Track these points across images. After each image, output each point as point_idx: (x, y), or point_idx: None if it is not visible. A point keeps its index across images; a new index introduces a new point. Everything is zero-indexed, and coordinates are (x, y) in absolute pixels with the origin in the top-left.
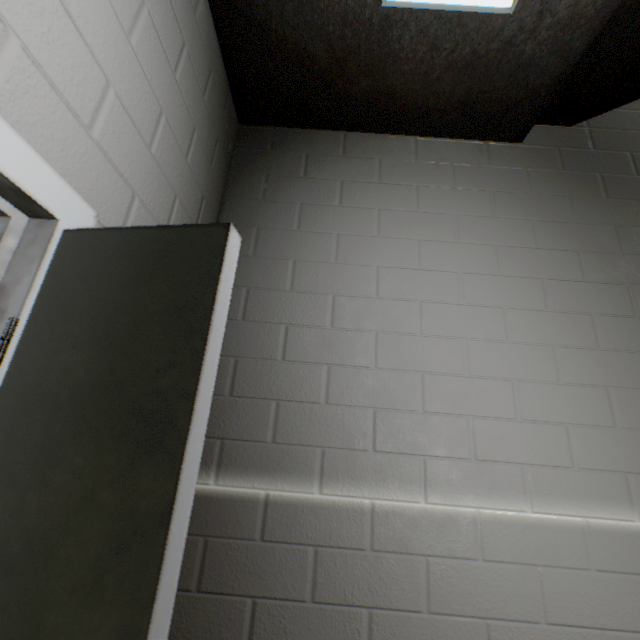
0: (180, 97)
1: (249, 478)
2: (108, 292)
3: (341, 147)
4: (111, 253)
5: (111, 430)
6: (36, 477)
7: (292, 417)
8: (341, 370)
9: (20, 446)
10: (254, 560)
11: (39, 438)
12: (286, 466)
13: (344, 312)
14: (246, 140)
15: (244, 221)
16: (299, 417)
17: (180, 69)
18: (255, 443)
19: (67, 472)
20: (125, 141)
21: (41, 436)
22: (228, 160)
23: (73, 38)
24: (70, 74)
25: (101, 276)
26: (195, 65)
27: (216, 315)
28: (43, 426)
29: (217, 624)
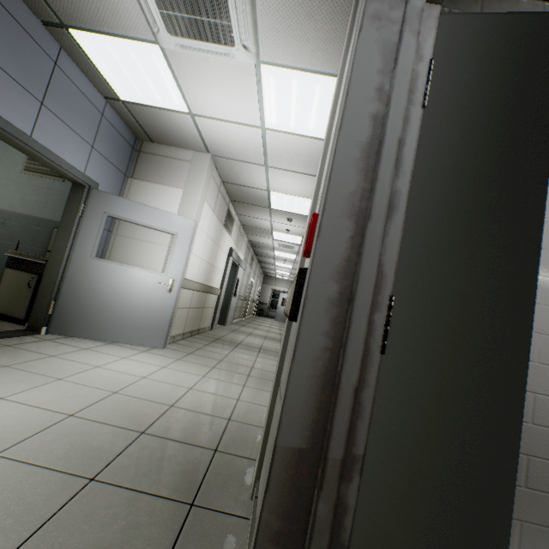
0: None
1: None
2: (483, 51)
3: (479, 6)
4: (478, 29)
5: (504, 119)
6: (462, 139)
7: None
8: None
9: (447, 126)
10: None
11: (458, 122)
12: None
13: None
14: None
15: None
16: None
17: None
18: None
19: (481, 136)
20: None
21: (459, 121)
22: None
23: None
24: None
25: (475, 42)
26: None
27: None
28: (459, 117)
29: None
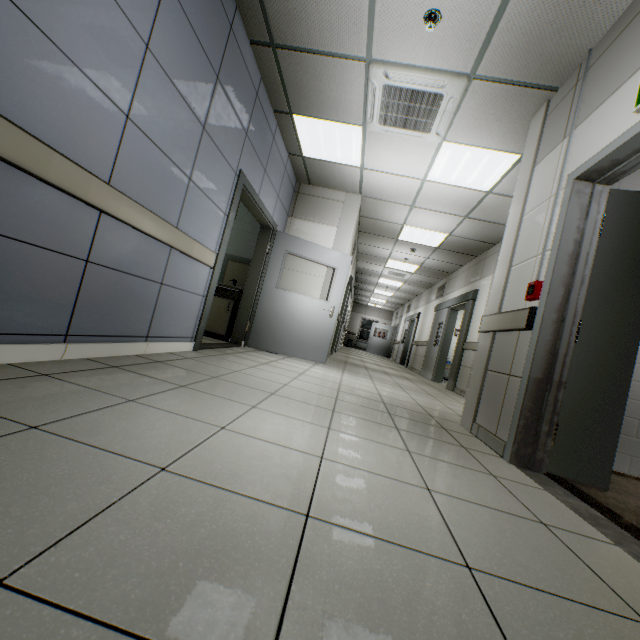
0: None
1: None
2: (629, 210)
3: None
4: (628, 199)
5: (636, 244)
6: (616, 252)
7: None
8: None
9: (609, 245)
10: None
11: (614, 244)
12: None
13: None
14: None
15: None
16: None
17: None
18: None
19: (625, 251)
20: None
21: (615, 244)
22: None
23: None
24: None
25: (625, 205)
26: None
27: None
28: (615, 242)
29: None
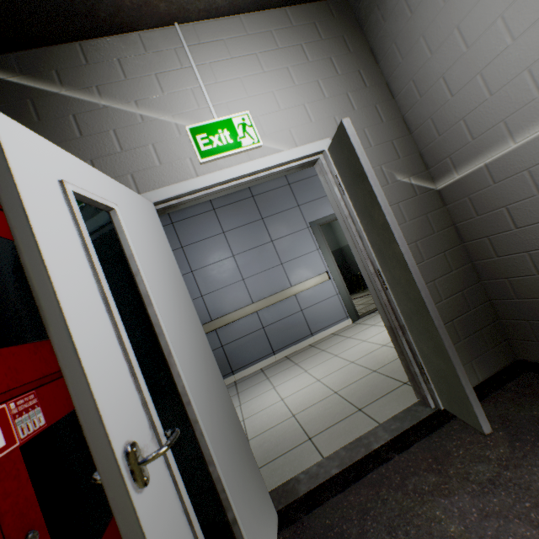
0: (316, 63)
1: (471, 164)
2: (340, 157)
3: None
4: (335, 148)
5: (358, 182)
6: (357, 198)
7: (475, 121)
8: (489, 68)
9: (353, 195)
10: (495, 193)
11: (353, 192)
12: (486, 146)
13: (469, 30)
14: (354, 1)
15: (386, 48)
16: (479, 117)
17: (308, 56)
18: (464, 147)
19: (359, 193)
20: (319, 110)
21: (353, 191)
22: (356, 28)
23: (292, 111)
24: (299, 119)
25: (337, 155)
26: (309, 40)
27: (354, 145)
28: (352, 189)
29: (493, 223)
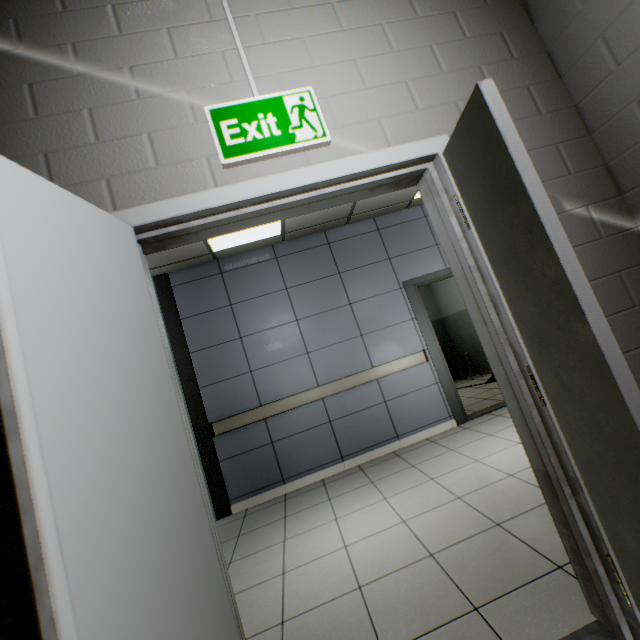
0: (430, 20)
1: None
2: (467, 160)
3: None
4: (457, 146)
5: (502, 202)
6: (496, 233)
7: None
8: None
9: (486, 229)
10: None
11: (488, 223)
12: None
13: None
14: None
15: None
16: None
17: (417, 9)
18: None
19: (501, 225)
20: (430, 90)
21: (488, 222)
22: None
23: (386, 91)
24: (396, 103)
25: (462, 157)
26: None
27: (501, 128)
28: (486, 219)
29: None
